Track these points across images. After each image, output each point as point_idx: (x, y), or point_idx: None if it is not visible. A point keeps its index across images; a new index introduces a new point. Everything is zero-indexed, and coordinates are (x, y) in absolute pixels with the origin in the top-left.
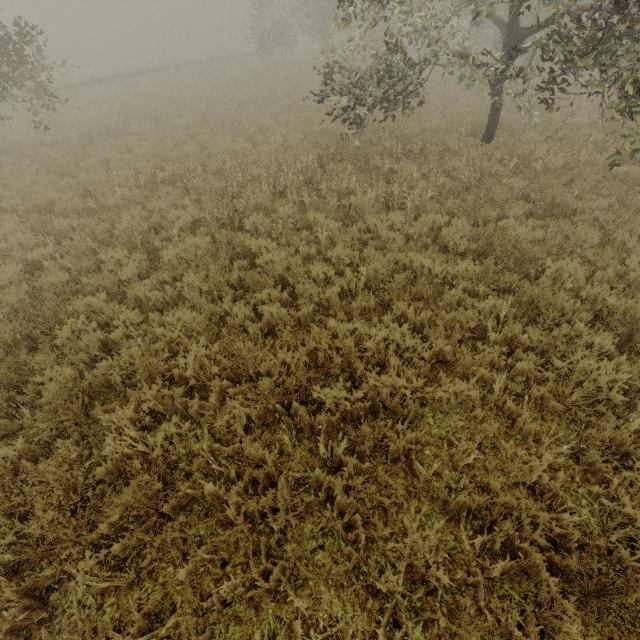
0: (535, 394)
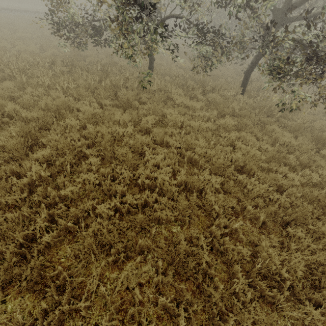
0: None
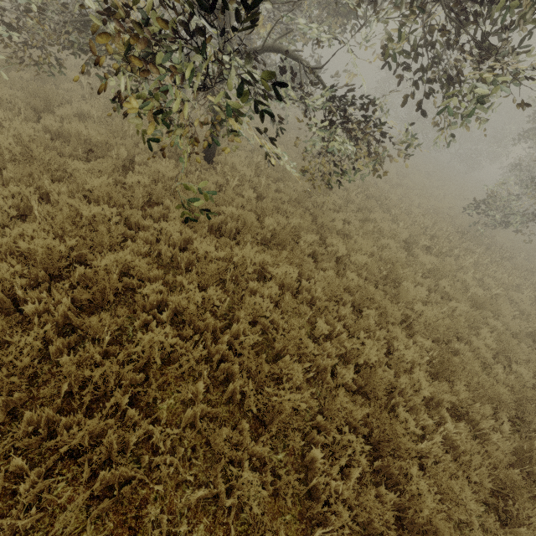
0: None
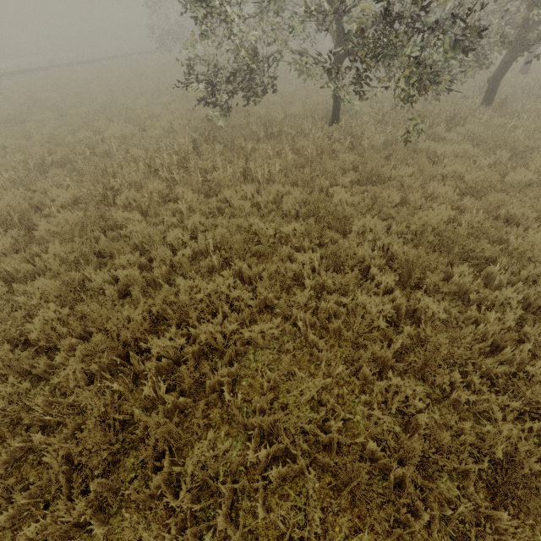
0: (332, 326)
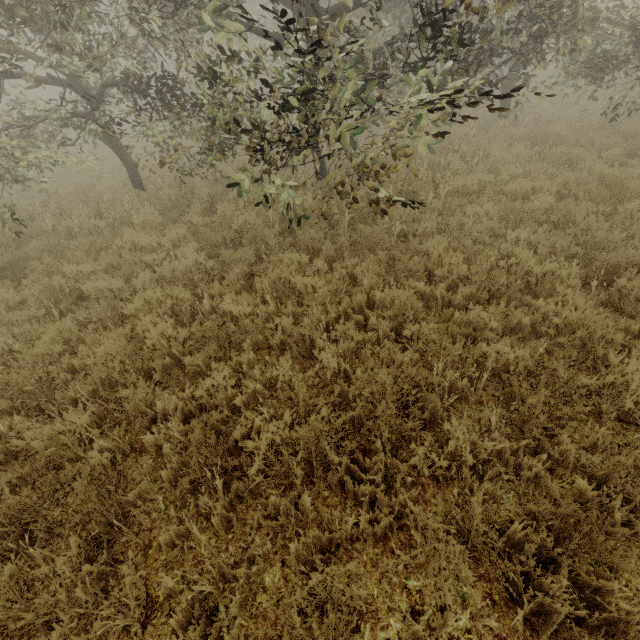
0: None
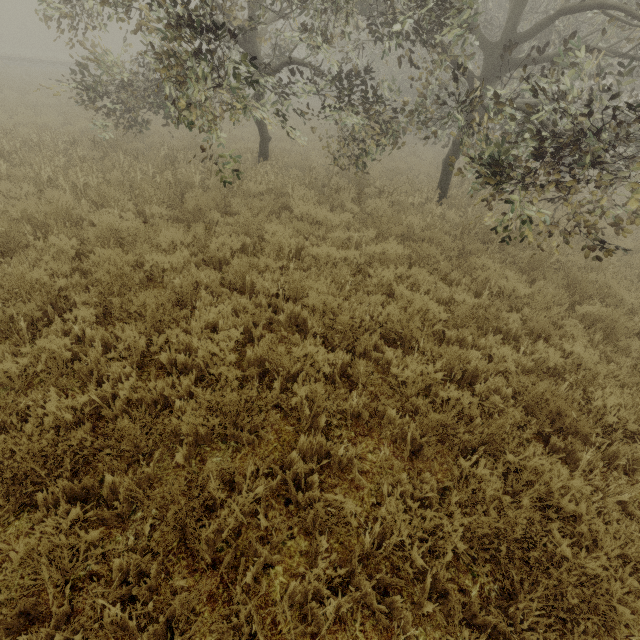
0: None
